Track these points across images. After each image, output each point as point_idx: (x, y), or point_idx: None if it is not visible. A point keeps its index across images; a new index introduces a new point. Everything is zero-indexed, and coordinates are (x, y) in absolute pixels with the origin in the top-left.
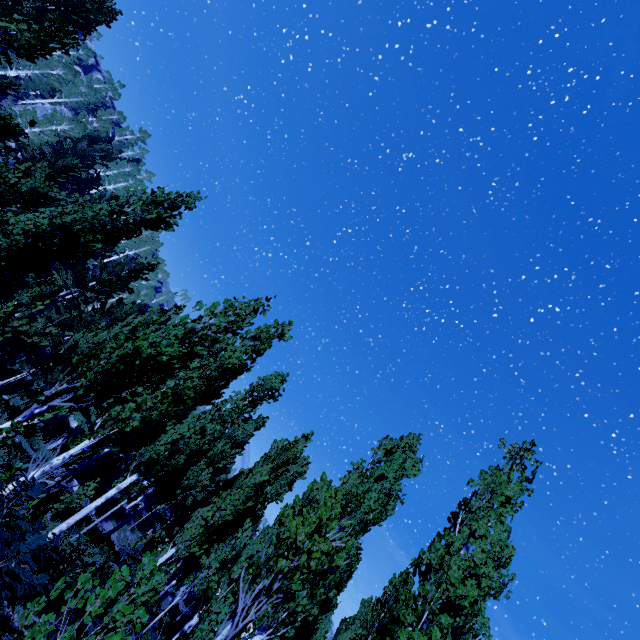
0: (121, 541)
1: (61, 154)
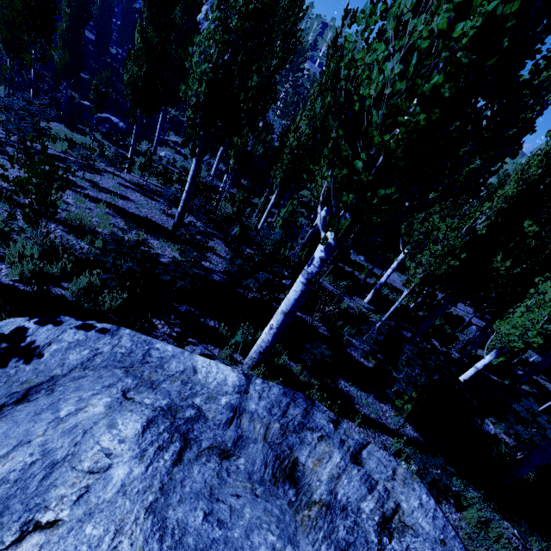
0: None
1: (284, 80)
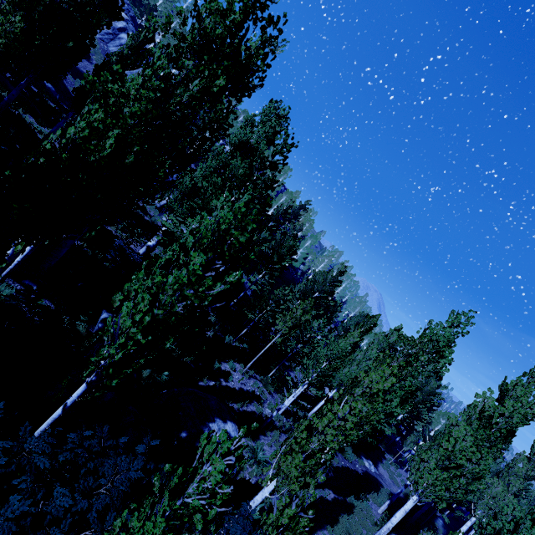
0: (391, 478)
1: None
